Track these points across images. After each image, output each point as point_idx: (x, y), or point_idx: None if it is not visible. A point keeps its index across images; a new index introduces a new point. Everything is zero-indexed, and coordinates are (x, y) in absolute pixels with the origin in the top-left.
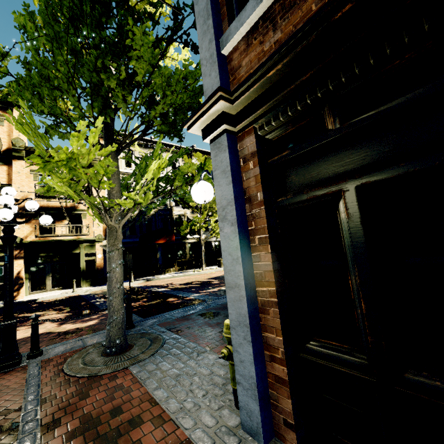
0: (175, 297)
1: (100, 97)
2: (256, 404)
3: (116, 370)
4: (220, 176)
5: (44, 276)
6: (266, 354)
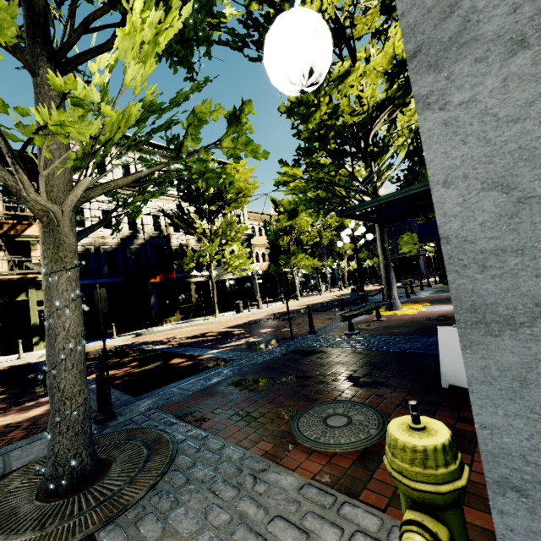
0: (183, 357)
1: None
2: None
3: None
4: None
5: None
6: None
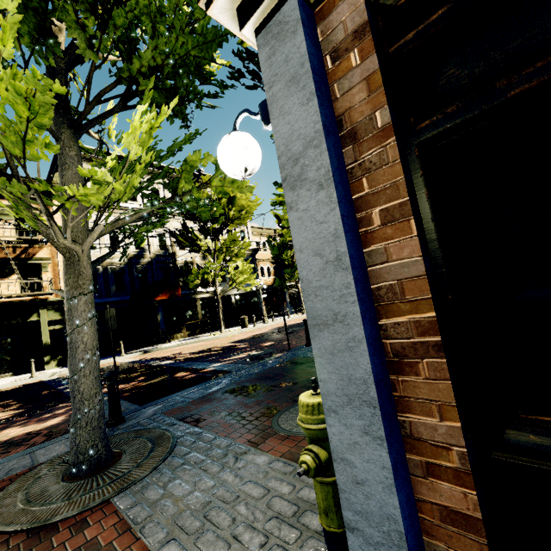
0: (187, 371)
1: (32, 12)
2: None
3: (86, 509)
4: (285, 93)
5: None
6: (413, 460)
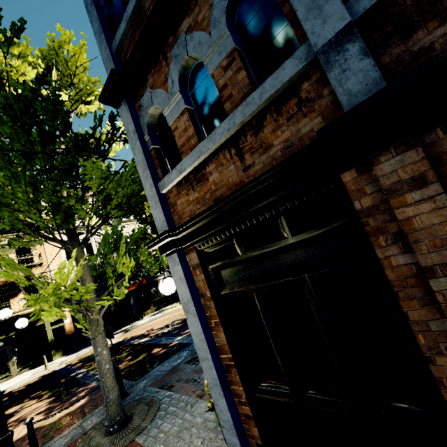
0: (160, 347)
1: (62, 211)
2: (236, 438)
3: (124, 446)
4: (179, 281)
5: (6, 361)
6: (236, 400)
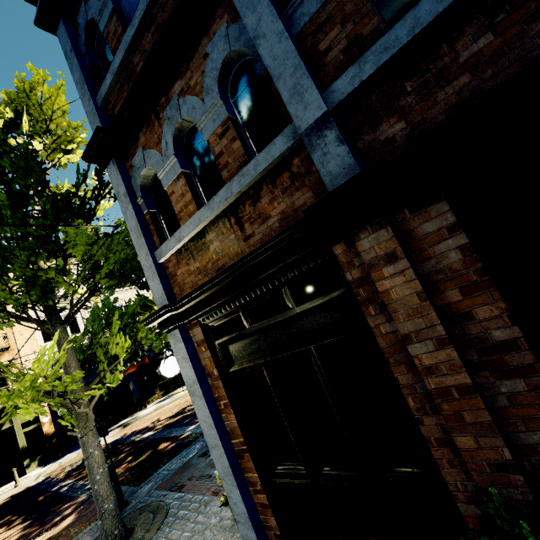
0: (168, 441)
1: (38, 286)
2: (252, 532)
3: None
4: (182, 361)
5: None
6: (251, 489)
